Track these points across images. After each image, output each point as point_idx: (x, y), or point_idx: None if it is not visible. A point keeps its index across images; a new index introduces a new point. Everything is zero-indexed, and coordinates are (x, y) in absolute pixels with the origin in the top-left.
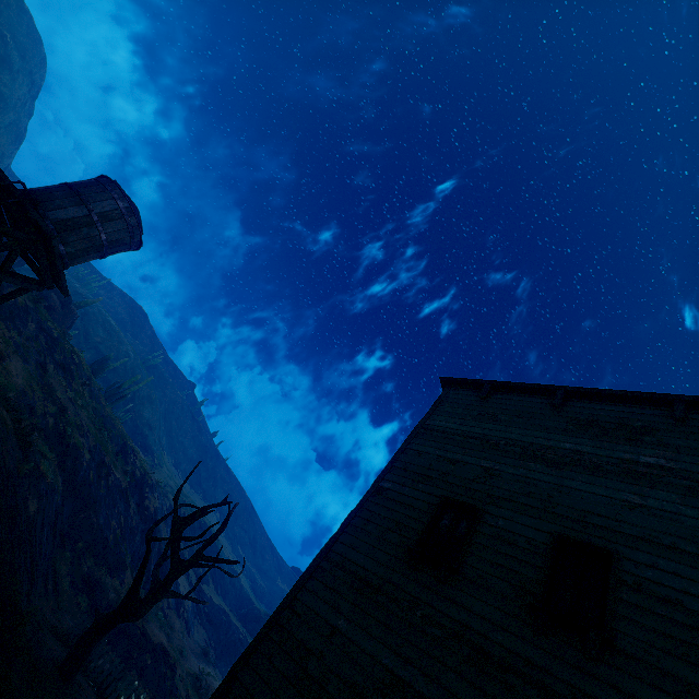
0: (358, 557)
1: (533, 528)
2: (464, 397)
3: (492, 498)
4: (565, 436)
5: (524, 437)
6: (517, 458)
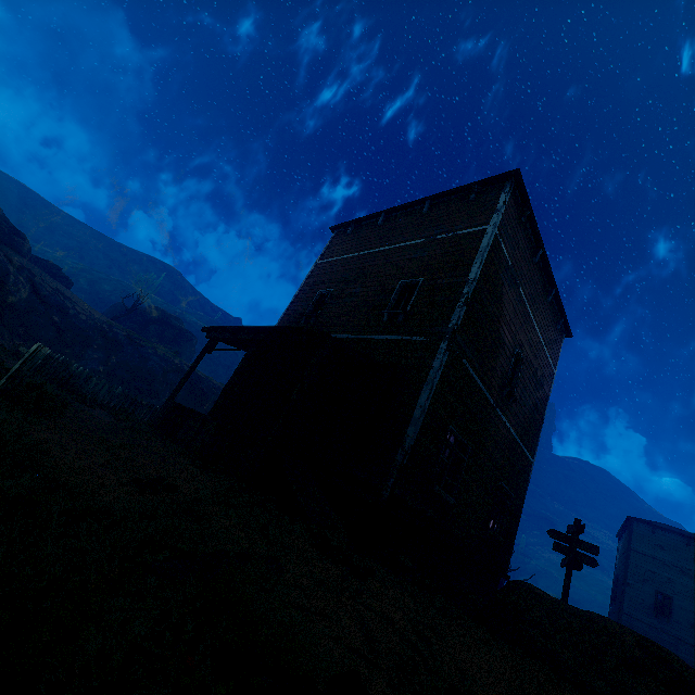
0: (635, 613)
1: (691, 605)
2: (643, 530)
3: (674, 592)
4: (694, 564)
5: (678, 562)
6: (678, 573)
